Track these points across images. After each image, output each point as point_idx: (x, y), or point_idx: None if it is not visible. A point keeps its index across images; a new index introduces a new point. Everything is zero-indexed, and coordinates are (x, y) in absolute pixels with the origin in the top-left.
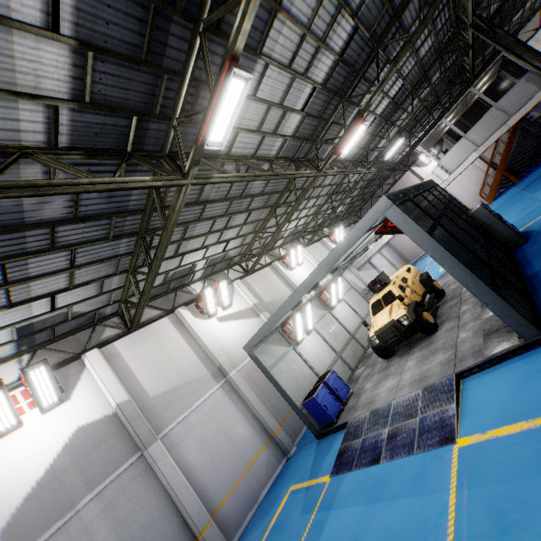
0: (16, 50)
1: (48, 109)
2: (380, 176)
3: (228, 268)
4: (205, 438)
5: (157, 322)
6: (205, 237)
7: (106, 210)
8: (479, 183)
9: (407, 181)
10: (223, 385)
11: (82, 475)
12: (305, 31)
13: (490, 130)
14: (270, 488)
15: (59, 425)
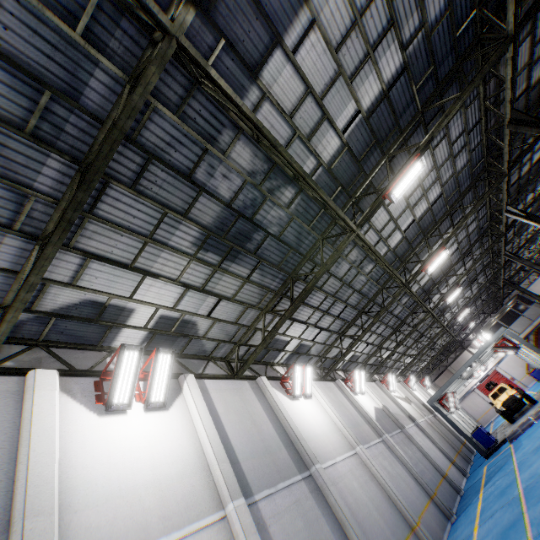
0: (425, 277)
1: (418, 287)
2: (448, 349)
3: (382, 374)
4: (422, 442)
5: (372, 383)
6: (395, 344)
7: (399, 316)
8: (523, 365)
9: (466, 357)
10: (415, 425)
11: (386, 424)
12: (457, 278)
13: (523, 326)
14: (466, 482)
15: (368, 402)
